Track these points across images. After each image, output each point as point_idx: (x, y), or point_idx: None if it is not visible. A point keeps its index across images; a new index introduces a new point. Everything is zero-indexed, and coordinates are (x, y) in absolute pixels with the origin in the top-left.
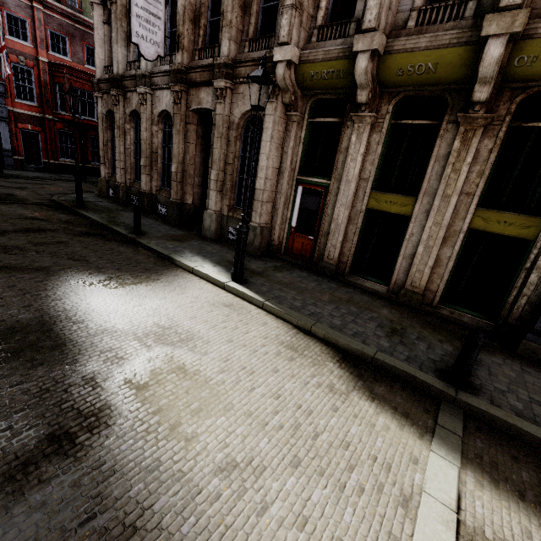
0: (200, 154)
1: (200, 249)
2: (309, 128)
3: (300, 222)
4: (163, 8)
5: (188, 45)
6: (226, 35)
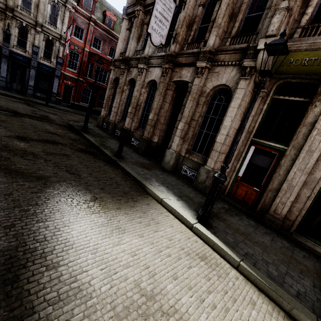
0: (170, 110)
1: (163, 179)
2: (271, 103)
3: (245, 174)
4: (171, 15)
5: (180, 40)
6: (214, 32)
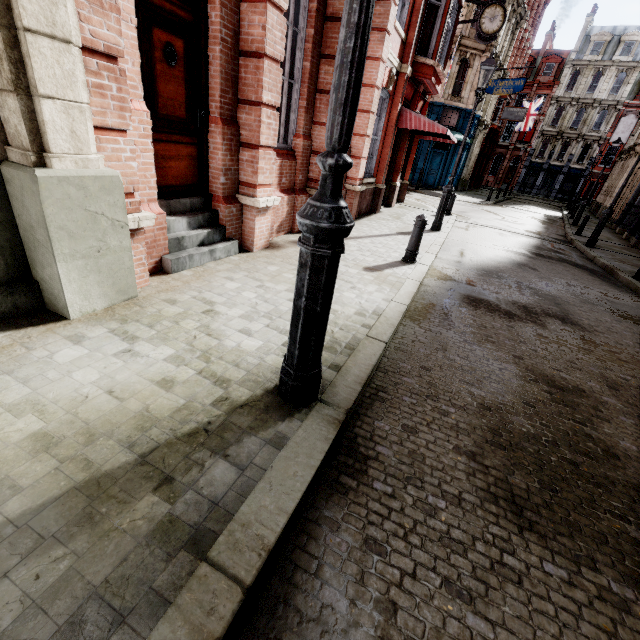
0: None
1: None
2: None
3: None
4: (633, 126)
5: None
6: None
